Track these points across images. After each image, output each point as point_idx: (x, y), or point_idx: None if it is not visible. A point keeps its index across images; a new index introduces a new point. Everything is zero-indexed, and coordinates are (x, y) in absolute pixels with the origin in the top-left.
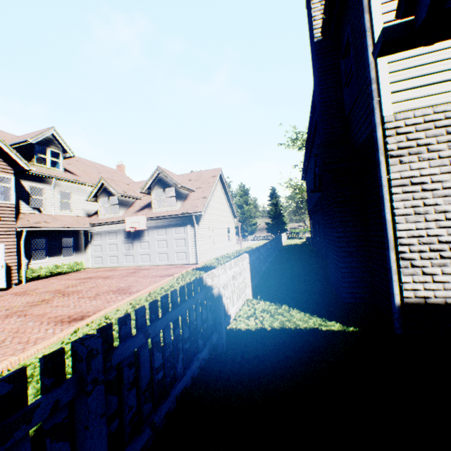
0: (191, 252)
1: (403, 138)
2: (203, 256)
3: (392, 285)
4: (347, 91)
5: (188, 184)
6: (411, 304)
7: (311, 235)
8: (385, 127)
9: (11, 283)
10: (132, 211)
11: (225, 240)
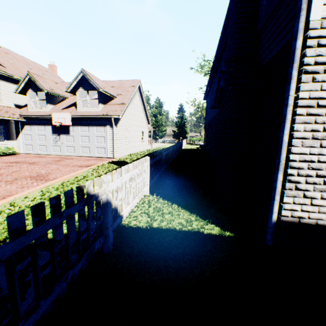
0: (109, 148)
1: (323, 51)
2: (119, 152)
3: (274, 203)
4: (264, 3)
5: (110, 90)
6: (287, 222)
7: (204, 144)
8: (308, 35)
9: None
10: (59, 108)
11: (139, 141)
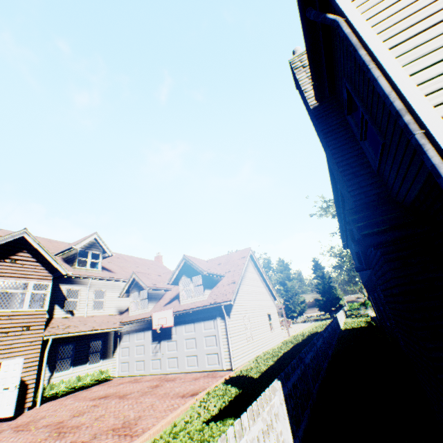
0: (223, 353)
1: None
2: (238, 358)
3: None
4: (367, 144)
5: (217, 268)
6: None
7: (376, 315)
8: None
9: (24, 407)
10: (161, 305)
11: (267, 330)
